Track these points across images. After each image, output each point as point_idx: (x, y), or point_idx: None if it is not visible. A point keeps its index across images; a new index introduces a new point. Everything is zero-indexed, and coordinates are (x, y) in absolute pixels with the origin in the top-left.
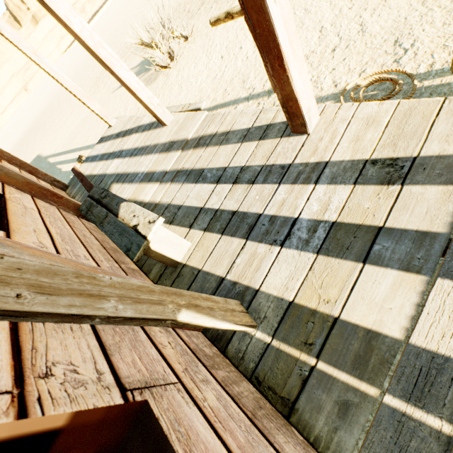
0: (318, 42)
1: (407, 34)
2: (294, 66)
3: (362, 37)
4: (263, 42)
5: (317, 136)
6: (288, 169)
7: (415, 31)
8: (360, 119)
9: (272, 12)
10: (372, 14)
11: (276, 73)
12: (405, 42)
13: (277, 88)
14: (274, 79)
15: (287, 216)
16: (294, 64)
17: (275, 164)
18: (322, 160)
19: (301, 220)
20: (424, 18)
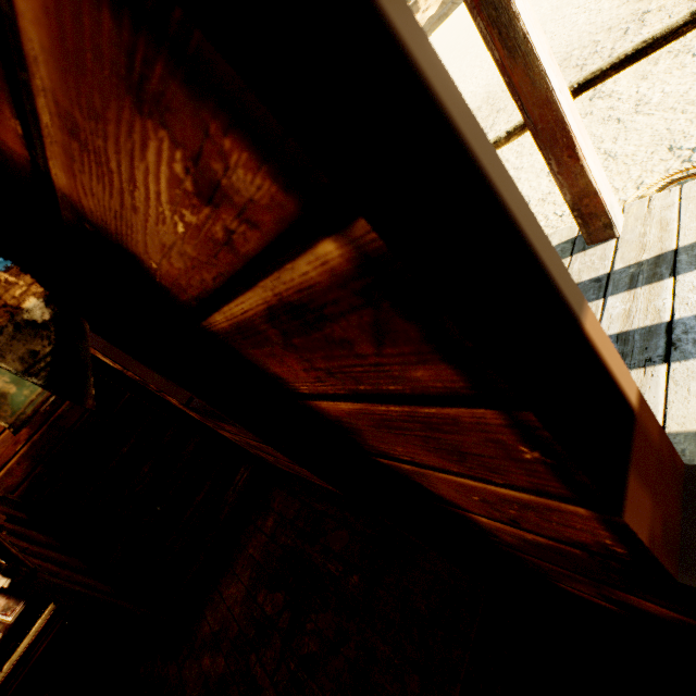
0: (551, 184)
1: (681, 138)
2: (587, 154)
3: (615, 160)
4: (546, 137)
5: (634, 234)
6: (608, 279)
7: (691, 133)
8: (695, 197)
9: (559, 101)
10: (615, 142)
11: (563, 168)
12: (686, 144)
13: (564, 186)
14: (559, 177)
15: (648, 326)
16: (587, 152)
17: (581, 282)
18: (664, 251)
19: (682, 320)
20: (695, 120)
